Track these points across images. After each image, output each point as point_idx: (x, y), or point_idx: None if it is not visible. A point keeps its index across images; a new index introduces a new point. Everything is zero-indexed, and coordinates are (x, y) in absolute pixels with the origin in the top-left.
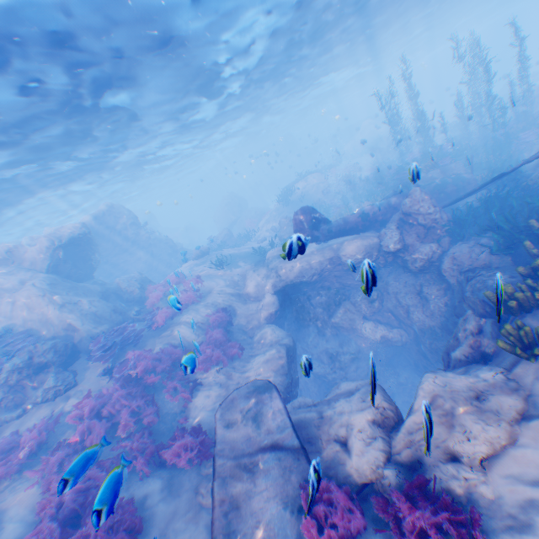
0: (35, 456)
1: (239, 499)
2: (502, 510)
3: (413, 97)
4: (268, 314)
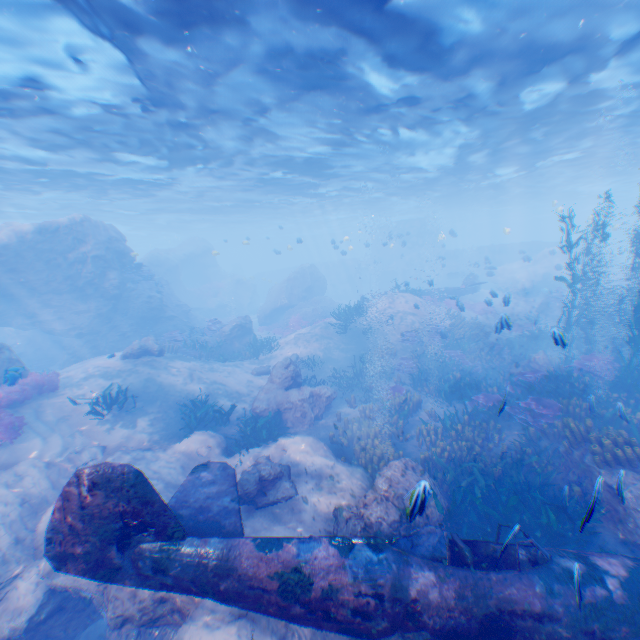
0: None
1: None
2: None
3: None
4: None
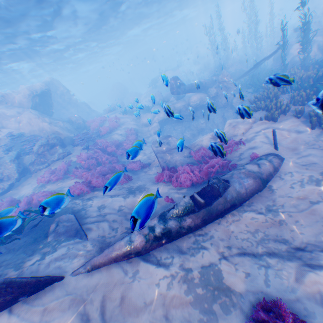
0: (66, 175)
1: (168, 159)
2: (247, 140)
3: (222, 29)
4: (155, 132)
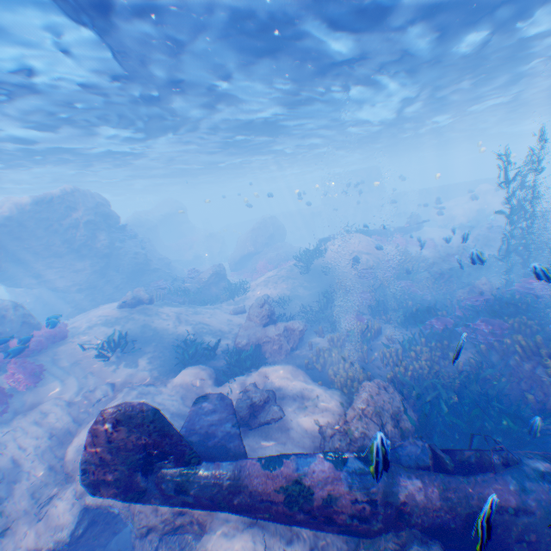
0: None
1: None
2: None
3: None
4: None
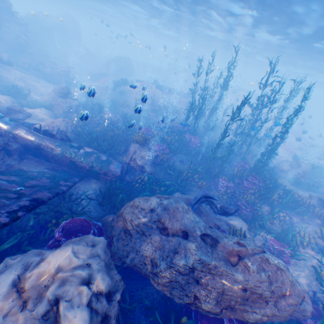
0: None
1: None
2: None
3: (224, 88)
4: None
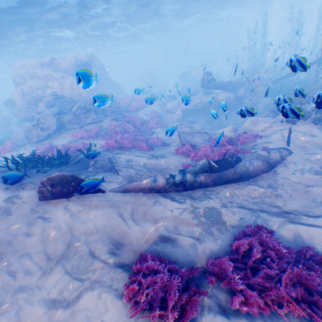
0: (96, 137)
1: (189, 139)
2: (263, 135)
3: (264, 36)
4: (177, 120)
